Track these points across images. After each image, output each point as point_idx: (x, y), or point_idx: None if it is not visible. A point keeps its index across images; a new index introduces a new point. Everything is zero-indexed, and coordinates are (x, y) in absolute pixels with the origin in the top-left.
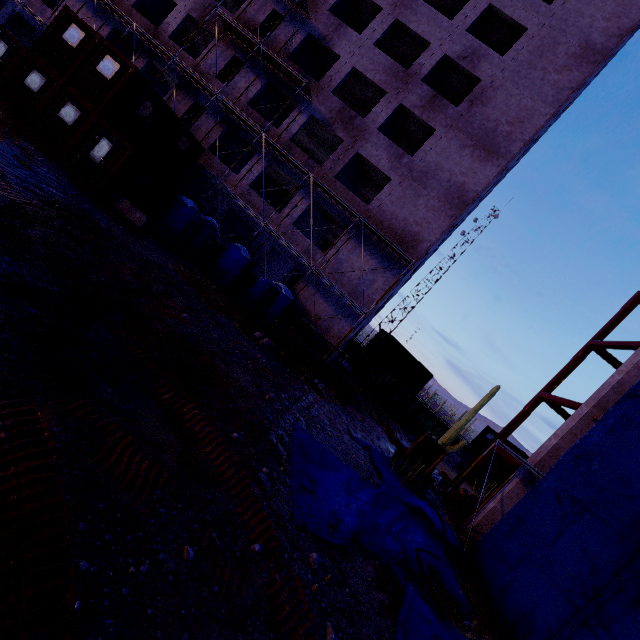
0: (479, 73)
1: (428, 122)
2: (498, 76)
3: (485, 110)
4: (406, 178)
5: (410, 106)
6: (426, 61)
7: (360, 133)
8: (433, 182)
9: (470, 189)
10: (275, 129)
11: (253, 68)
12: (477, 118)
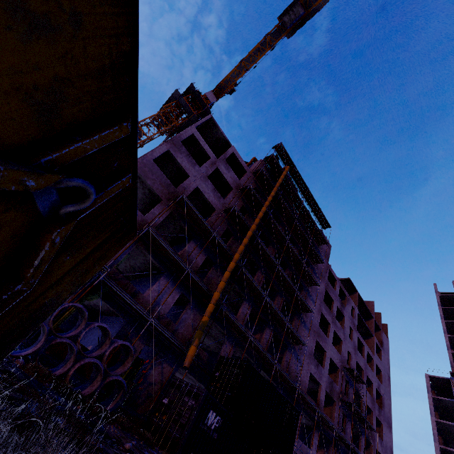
0: (381, 393)
1: (381, 421)
2: (383, 393)
3: (385, 409)
4: (384, 453)
5: (377, 415)
6: (374, 392)
7: (374, 437)
8: (388, 450)
9: (392, 447)
10: (360, 452)
11: (348, 417)
12: (385, 413)
